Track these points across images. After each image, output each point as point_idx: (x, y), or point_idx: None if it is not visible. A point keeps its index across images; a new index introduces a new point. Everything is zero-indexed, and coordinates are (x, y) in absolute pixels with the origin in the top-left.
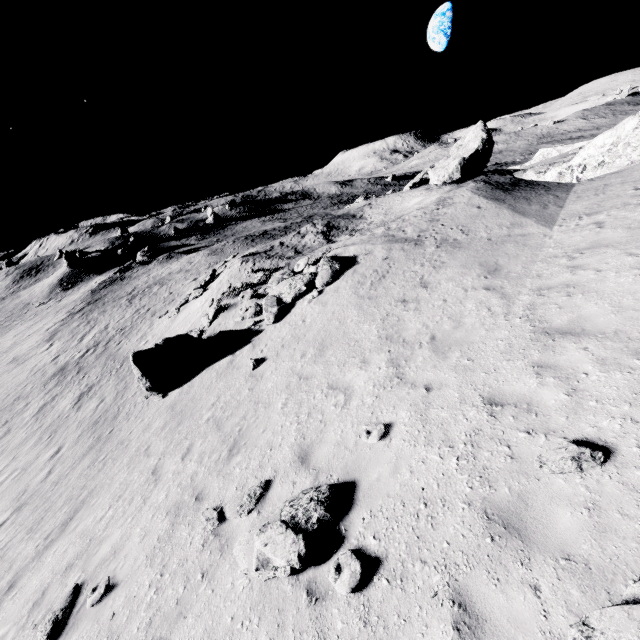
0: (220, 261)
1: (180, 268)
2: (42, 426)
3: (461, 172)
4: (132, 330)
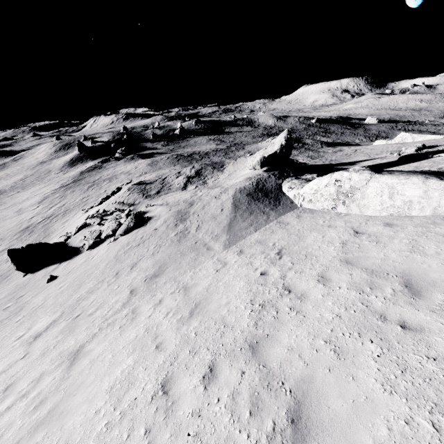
0: (148, 172)
1: (129, 170)
2: None
3: (261, 166)
4: (68, 213)
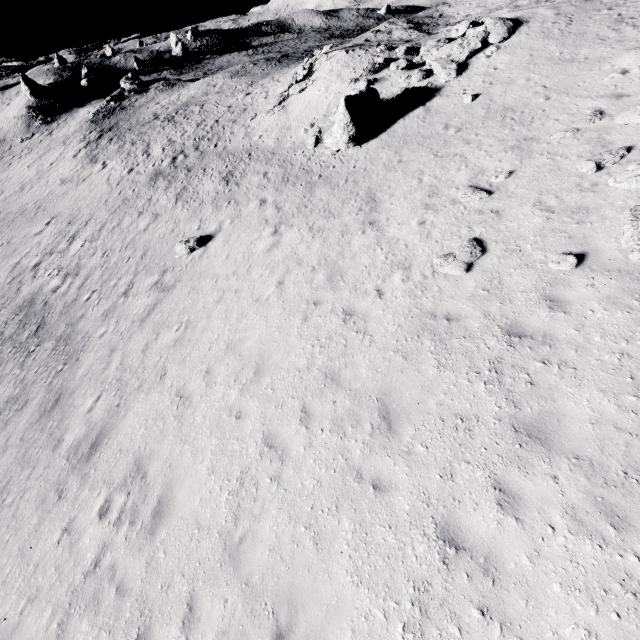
0: (258, 80)
1: (203, 92)
2: (204, 202)
3: None
4: (220, 135)
